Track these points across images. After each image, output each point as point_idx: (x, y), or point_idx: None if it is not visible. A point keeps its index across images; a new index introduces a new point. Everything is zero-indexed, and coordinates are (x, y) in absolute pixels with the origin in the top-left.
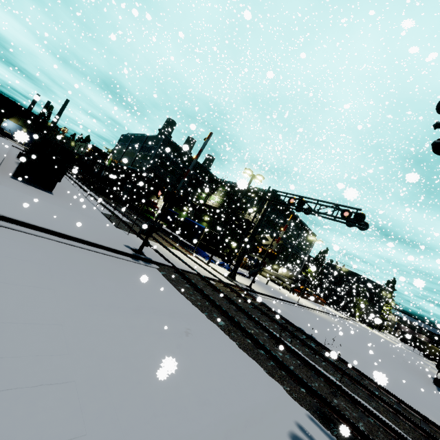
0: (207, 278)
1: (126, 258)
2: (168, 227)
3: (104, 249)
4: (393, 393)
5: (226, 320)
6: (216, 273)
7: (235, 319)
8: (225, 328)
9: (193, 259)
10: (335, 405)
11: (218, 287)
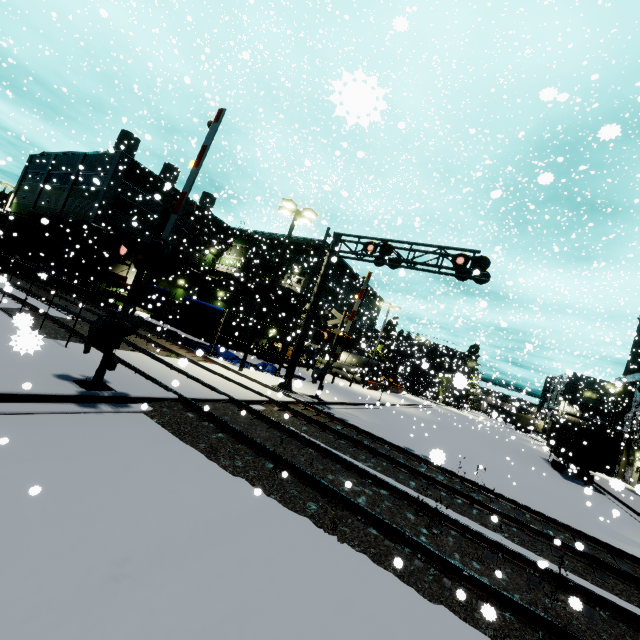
0: (249, 401)
1: (60, 408)
2: (154, 318)
3: None
4: (553, 516)
5: (317, 496)
6: (260, 388)
7: (334, 488)
8: (323, 519)
9: (213, 369)
10: (556, 617)
11: (271, 414)
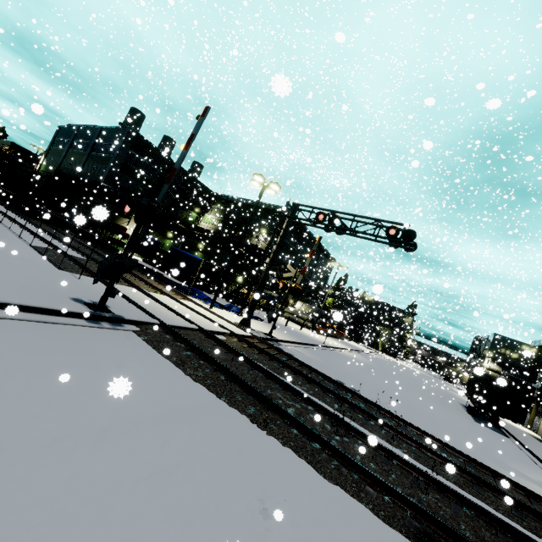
0: (214, 332)
1: (74, 321)
2: (146, 262)
3: (27, 311)
4: (453, 445)
5: (256, 402)
6: (225, 323)
7: (269, 398)
8: (258, 419)
9: (189, 306)
10: (427, 507)
11: (230, 343)
